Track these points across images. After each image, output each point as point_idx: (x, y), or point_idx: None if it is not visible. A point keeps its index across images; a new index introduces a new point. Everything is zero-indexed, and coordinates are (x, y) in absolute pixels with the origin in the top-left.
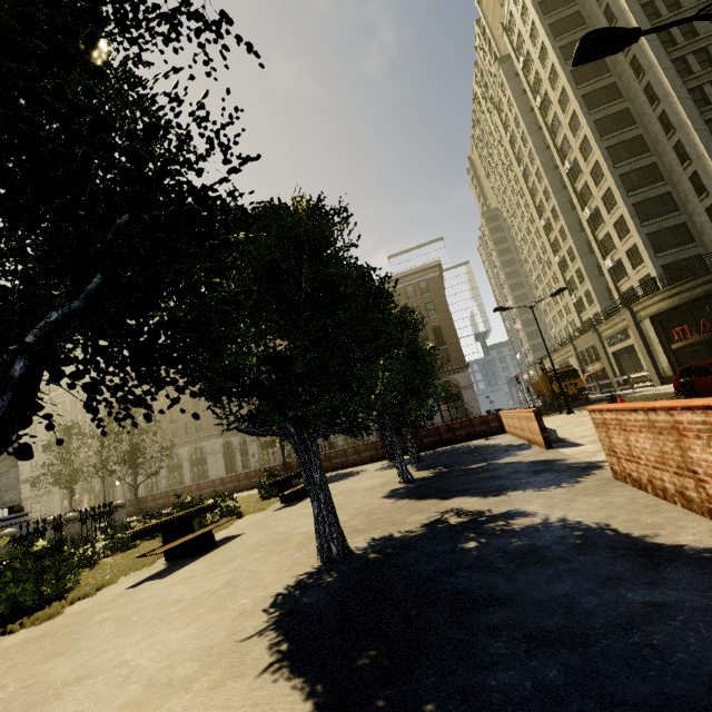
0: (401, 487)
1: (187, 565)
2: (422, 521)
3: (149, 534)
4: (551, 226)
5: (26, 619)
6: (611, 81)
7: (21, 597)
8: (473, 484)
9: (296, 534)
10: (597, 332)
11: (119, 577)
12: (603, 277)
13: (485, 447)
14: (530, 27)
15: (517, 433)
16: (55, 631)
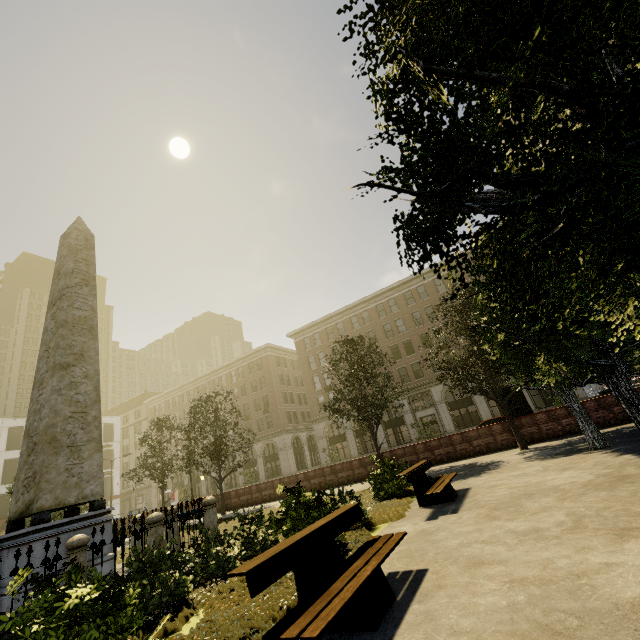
0: None
1: None
2: None
3: (278, 575)
4: None
5: None
6: None
7: None
8: None
9: (638, 604)
10: None
11: None
12: None
13: None
14: None
15: None
16: None
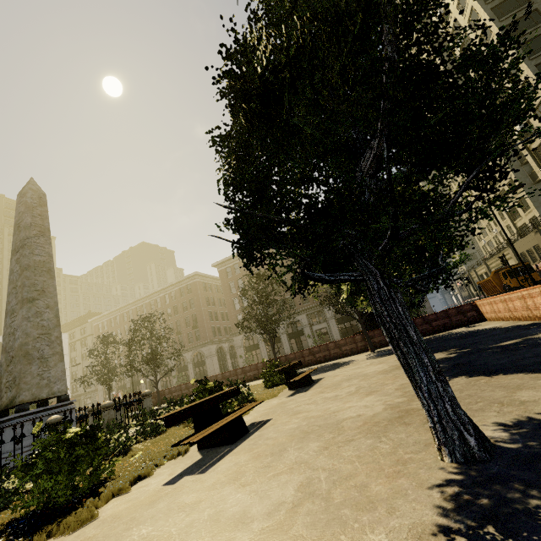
0: None
1: (226, 456)
2: None
3: (181, 419)
4: None
5: (53, 524)
6: (532, 9)
7: (53, 492)
8: None
9: (345, 419)
10: (540, 232)
11: (153, 468)
12: (537, 184)
13: (483, 331)
14: None
15: (515, 315)
16: None
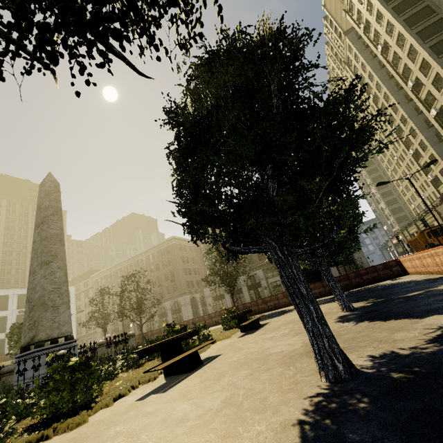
0: (347, 314)
1: (182, 380)
2: (419, 337)
3: (151, 353)
4: (401, 130)
5: (59, 425)
6: (438, 18)
7: (60, 404)
8: (436, 304)
9: (272, 354)
10: None
11: (131, 389)
12: None
13: (401, 283)
14: (366, 4)
15: (428, 270)
16: (76, 442)
